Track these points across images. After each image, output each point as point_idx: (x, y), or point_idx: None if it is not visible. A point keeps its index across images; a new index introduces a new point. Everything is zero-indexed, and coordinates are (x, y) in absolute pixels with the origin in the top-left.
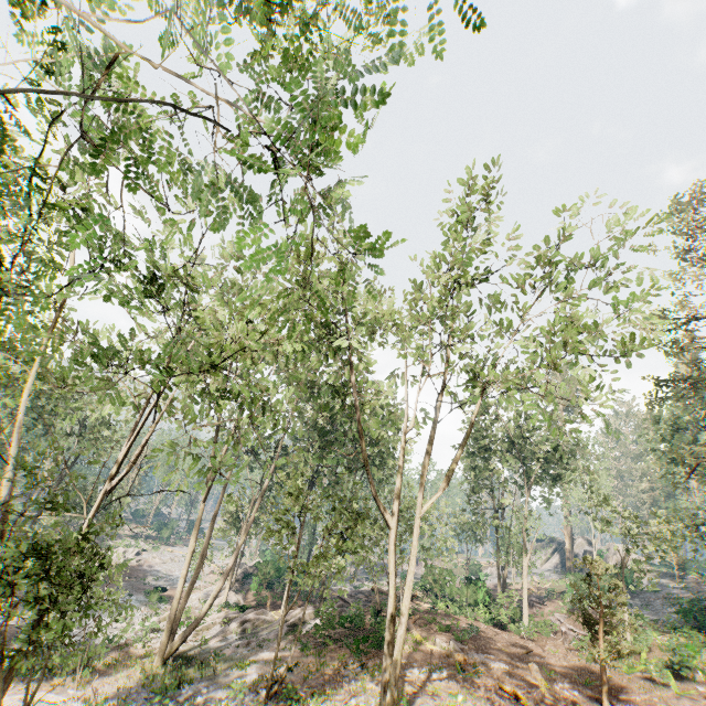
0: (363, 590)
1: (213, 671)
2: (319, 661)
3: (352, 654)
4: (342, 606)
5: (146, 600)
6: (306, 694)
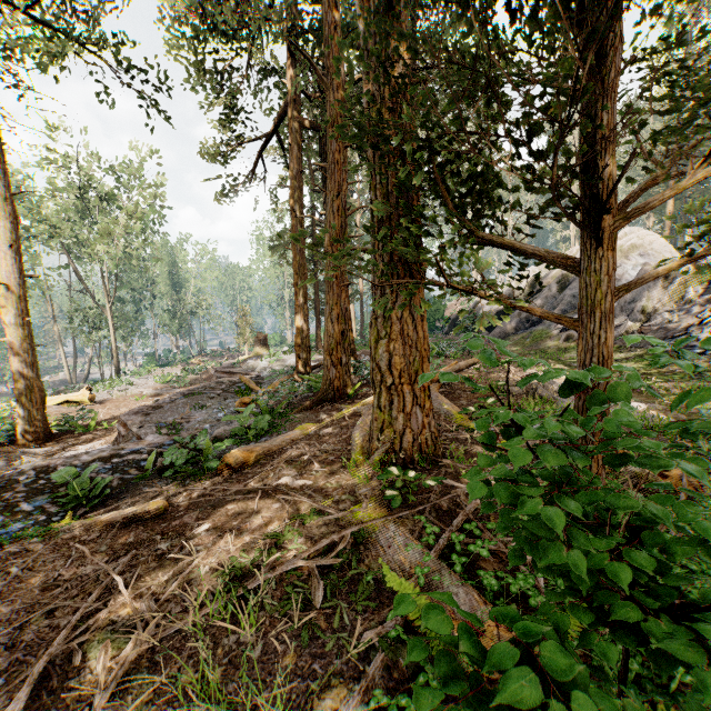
0: None
1: None
2: None
3: None
4: None
5: None
6: None
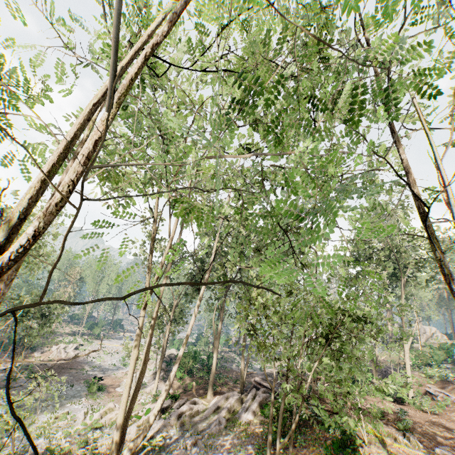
0: (267, 372)
1: None
2: None
3: None
4: (264, 391)
5: (85, 390)
6: None
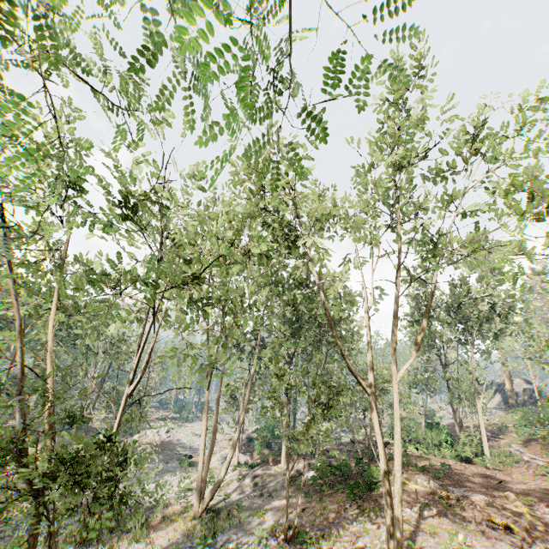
0: (343, 442)
1: (238, 520)
2: (321, 506)
3: (347, 498)
4: (329, 457)
5: (179, 466)
6: (317, 537)
